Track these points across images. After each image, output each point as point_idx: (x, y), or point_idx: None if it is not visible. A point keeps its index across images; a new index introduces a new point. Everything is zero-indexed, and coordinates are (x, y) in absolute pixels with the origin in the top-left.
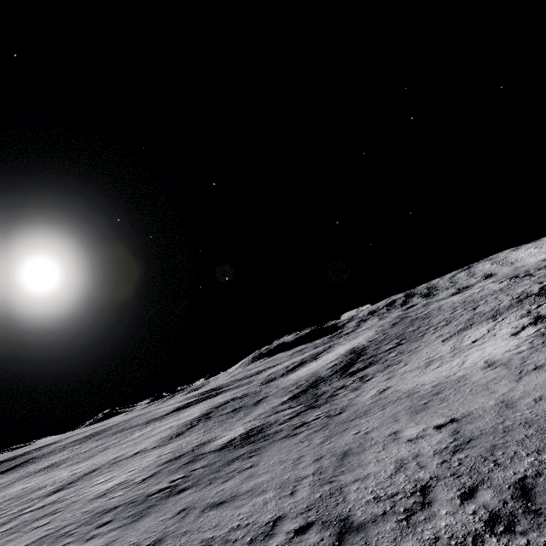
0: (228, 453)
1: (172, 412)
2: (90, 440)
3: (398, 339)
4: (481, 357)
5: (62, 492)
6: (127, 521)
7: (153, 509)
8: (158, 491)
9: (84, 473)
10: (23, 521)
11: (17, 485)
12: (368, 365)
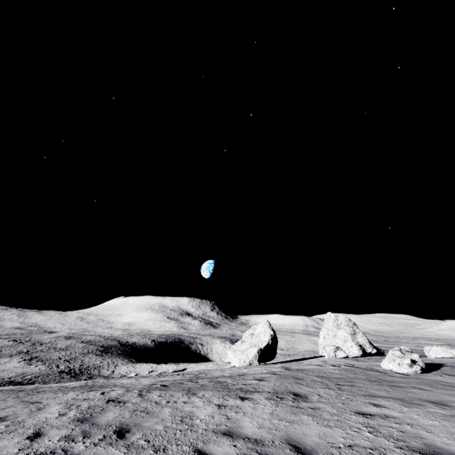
0: None
1: None
2: None
3: None
4: (11, 365)
5: None
6: None
7: None
8: None
9: None
10: None
11: None
12: None
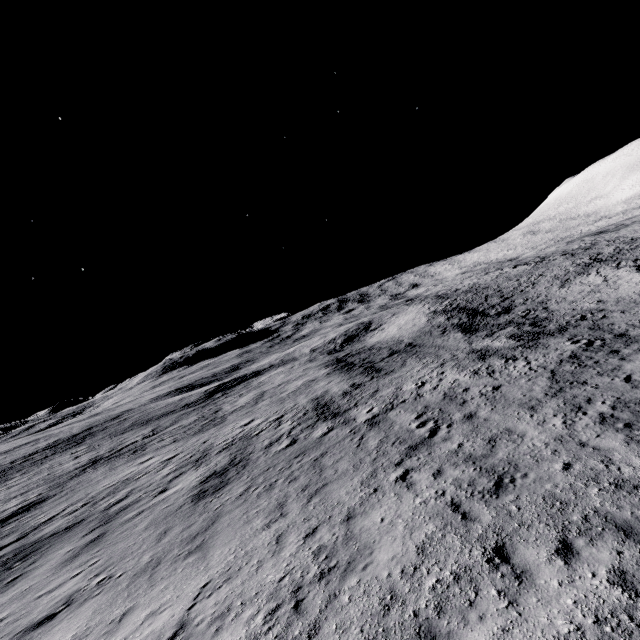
0: (563, 334)
1: (214, 394)
2: (90, 441)
3: (496, 297)
4: None
5: (363, 407)
6: (639, 343)
7: (638, 338)
8: (588, 344)
9: (306, 411)
10: (421, 408)
11: (111, 473)
12: (507, 308)
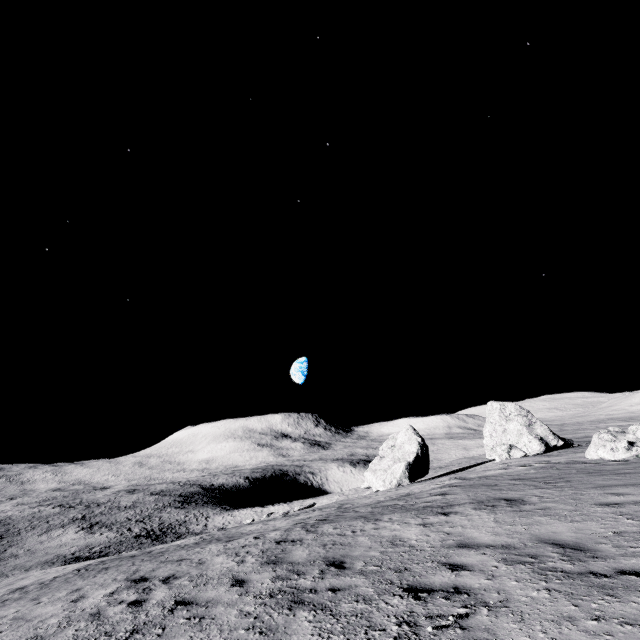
0: None
1: None
2: None
3: None
4: (68, 538)
5: None
6: None
7: None
8: None
9: None
10: None
11: None
12: None
